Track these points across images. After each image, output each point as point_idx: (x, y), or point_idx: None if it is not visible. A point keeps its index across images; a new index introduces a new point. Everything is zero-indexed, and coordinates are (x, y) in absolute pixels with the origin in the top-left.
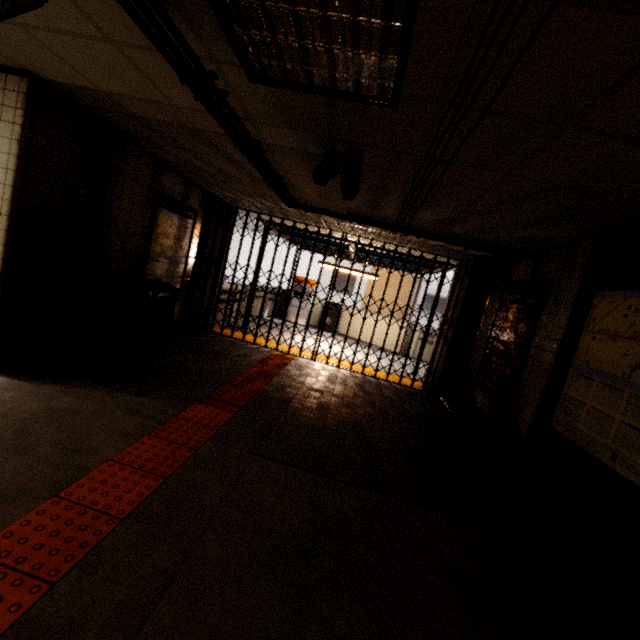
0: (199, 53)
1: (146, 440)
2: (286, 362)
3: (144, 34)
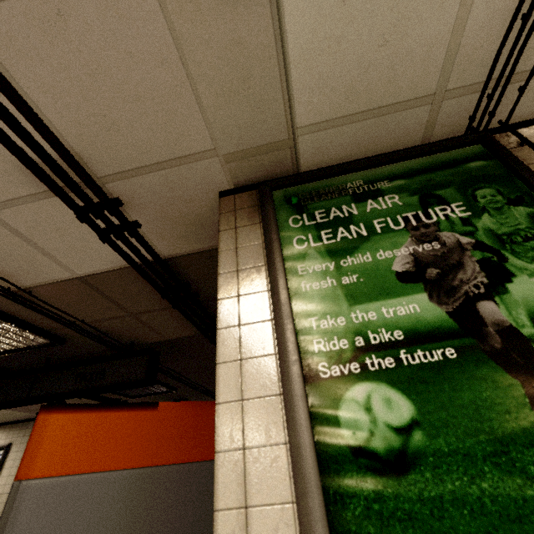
0: (113, 397)
1: None
2: None
3: (95, 401)
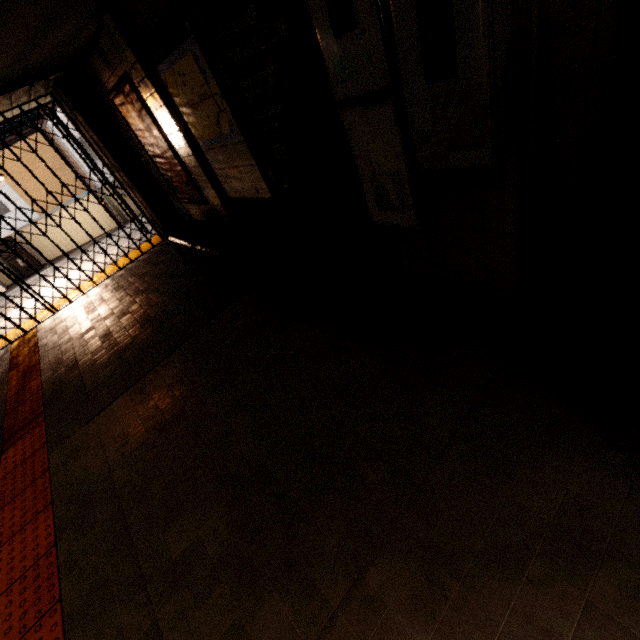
0: None
1: (1, 516)
2: (34, 341)
3: None
